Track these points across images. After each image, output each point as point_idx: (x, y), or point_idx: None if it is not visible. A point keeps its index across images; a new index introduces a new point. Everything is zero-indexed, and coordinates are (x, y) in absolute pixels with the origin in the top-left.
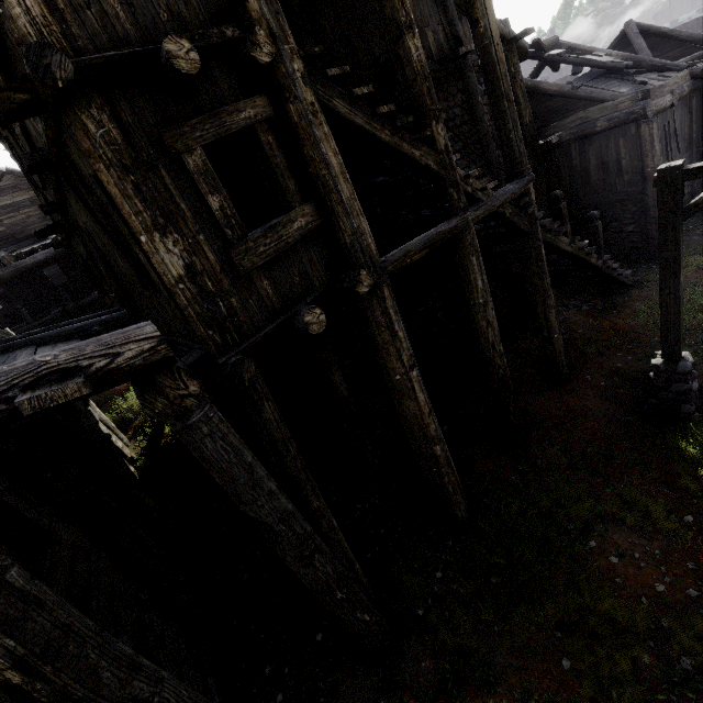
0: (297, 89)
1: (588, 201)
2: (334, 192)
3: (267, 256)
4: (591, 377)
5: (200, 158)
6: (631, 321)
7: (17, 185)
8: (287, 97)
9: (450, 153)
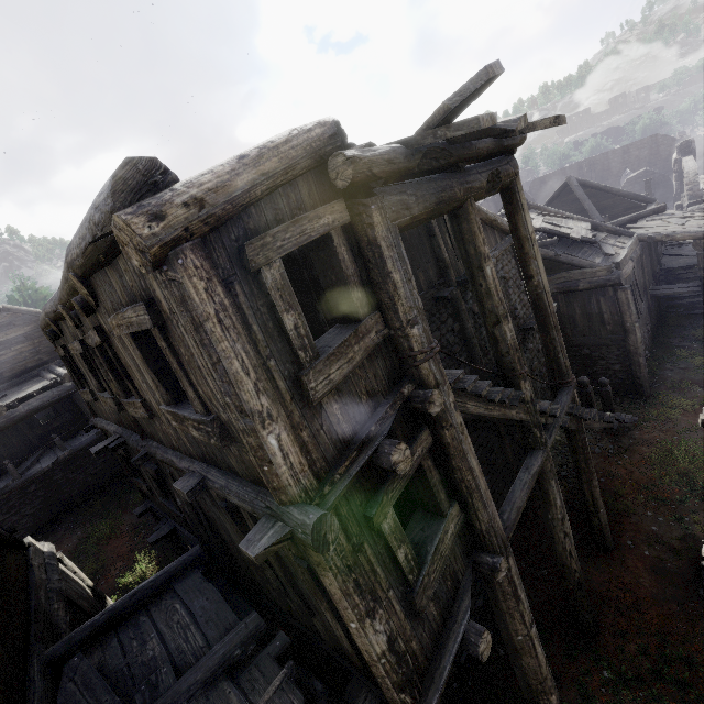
0: (452, 419)
1: (576, 341)
2: (476, 492)
3: (435, 582)
4: (633, 543)
5: (391, 518)
6: (645, 470)
7: (12, 321)
8: (443, 425)
9: (534, 400)
